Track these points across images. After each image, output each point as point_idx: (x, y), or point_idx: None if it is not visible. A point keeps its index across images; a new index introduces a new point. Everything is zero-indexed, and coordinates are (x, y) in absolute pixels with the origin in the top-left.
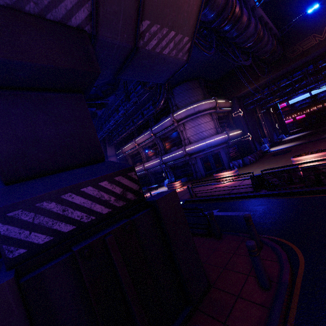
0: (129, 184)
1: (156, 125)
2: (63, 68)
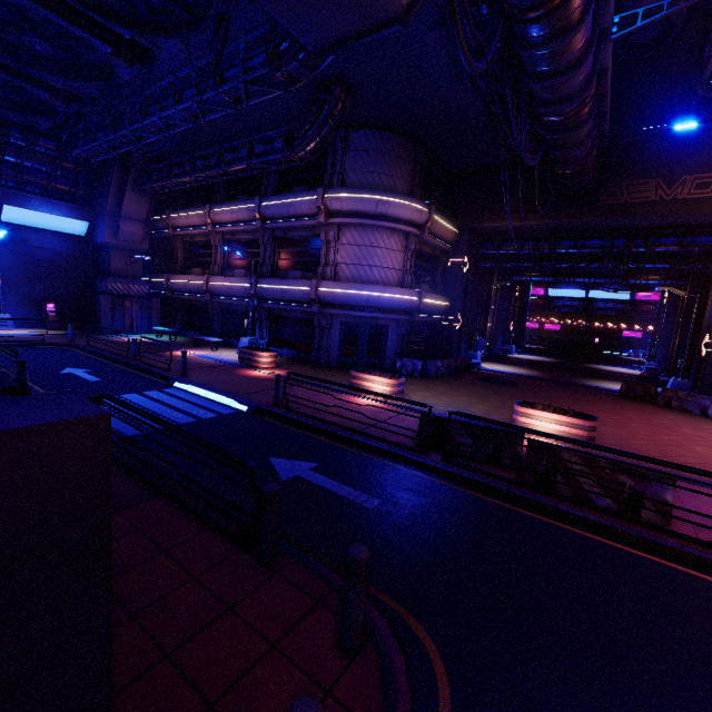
0: None
1: (276, 196)
2: None
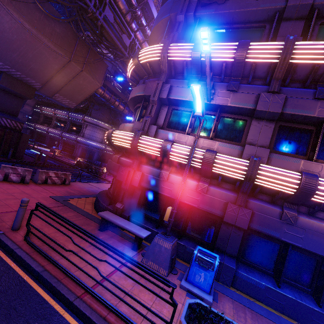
0: (19, 126)
1: (73, 113)
2: (23, 95)
